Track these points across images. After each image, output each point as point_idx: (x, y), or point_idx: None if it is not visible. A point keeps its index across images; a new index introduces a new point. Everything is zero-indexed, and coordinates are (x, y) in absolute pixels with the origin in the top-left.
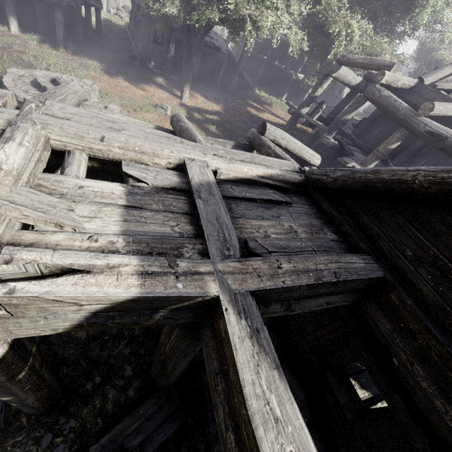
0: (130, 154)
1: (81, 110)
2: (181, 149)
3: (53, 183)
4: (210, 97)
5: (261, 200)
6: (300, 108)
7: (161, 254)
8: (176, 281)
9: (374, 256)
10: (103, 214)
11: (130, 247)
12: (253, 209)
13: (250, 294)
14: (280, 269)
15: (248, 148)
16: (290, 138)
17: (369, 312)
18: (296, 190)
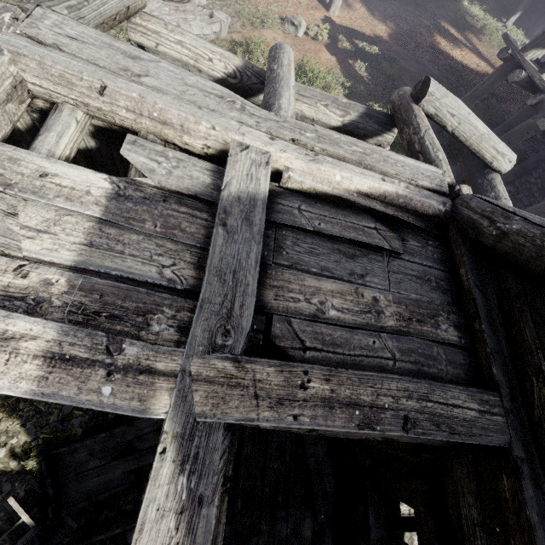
0: (145, 122)
1: (88, 30)
2: (231, 124)
3: (3, 163)
4: (376, 10)
5: (345, 239)
6: (526, 49)
7: (113, 319)
8: (103, 381)
9: (509, 399)
10: (59, 228)
11: (70, 297)
12: (323, 254)
13: (224, 426)
14: (302, 390)
15: (385, 122)
16: (468, 116)
17: (455, 472)
18: (425, 228)
